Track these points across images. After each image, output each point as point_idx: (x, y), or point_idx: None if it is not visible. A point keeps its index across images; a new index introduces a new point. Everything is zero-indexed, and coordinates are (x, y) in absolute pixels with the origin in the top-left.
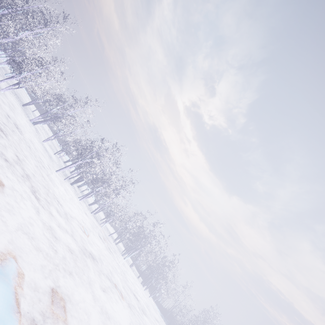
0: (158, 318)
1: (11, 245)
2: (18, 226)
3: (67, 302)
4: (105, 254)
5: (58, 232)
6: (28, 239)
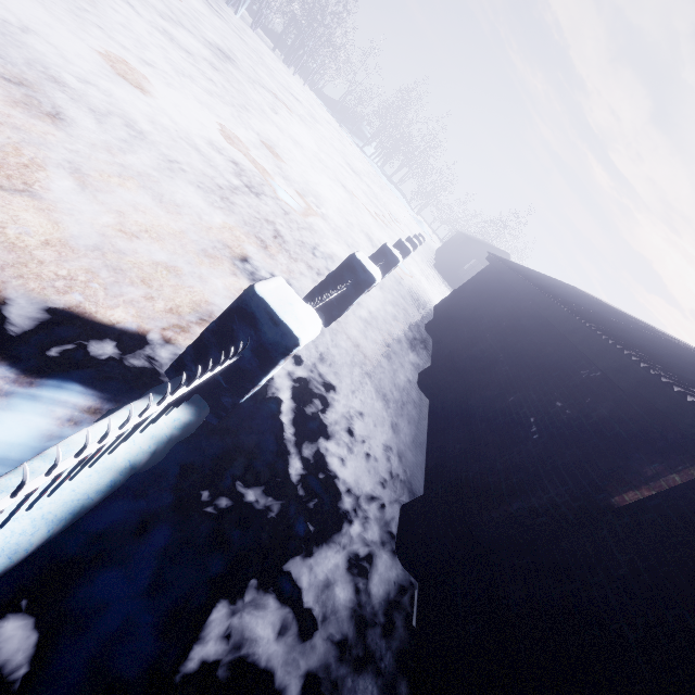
0: (328, 118)
1: (202, 106)
2: (168, 67)
3: (274, 148)
4: (221, 29)
5: (175, 35)
6: (192, 84)
